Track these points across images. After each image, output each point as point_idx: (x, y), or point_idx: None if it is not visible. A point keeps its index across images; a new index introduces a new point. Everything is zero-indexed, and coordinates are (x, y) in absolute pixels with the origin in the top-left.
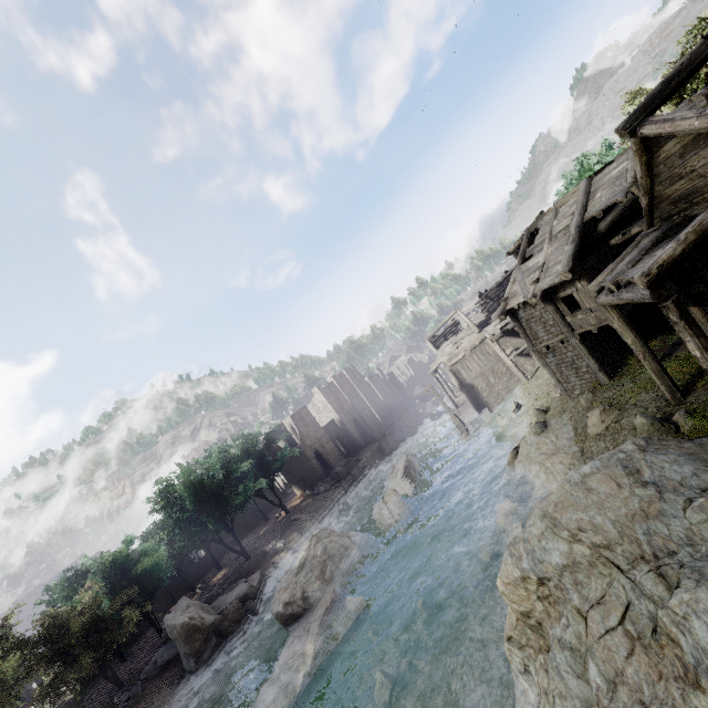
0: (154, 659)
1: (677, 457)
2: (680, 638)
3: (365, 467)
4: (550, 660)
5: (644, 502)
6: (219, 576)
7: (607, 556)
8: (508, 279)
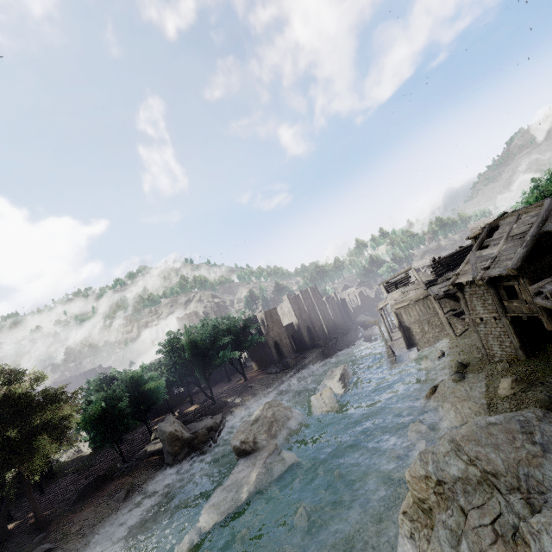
0: (145, 448)
1: None
2: (531, 543)
3: (309, 364)
4: (434, 532)
5: (530, 454)
6: (192, 409)
7: (492, 481)
8: (460, 253)
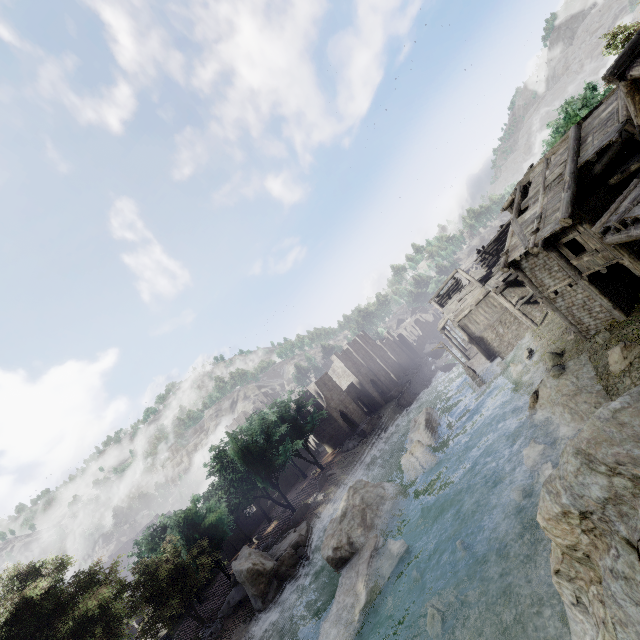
0: (227, 600)
1: None
2: None
3: (387, 423)
4: (604, 590)
5: None
6: (271, 528)
7: None
8: (504, 233)
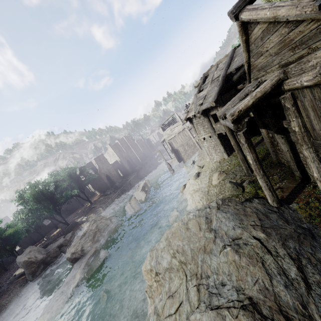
0: (14, 274)
1: (230, 215)
2: None
3: (129, 183)
4: (147, 320)
5: (207, 242)
6: (55, 233)
7: (184, 269)
8: None
